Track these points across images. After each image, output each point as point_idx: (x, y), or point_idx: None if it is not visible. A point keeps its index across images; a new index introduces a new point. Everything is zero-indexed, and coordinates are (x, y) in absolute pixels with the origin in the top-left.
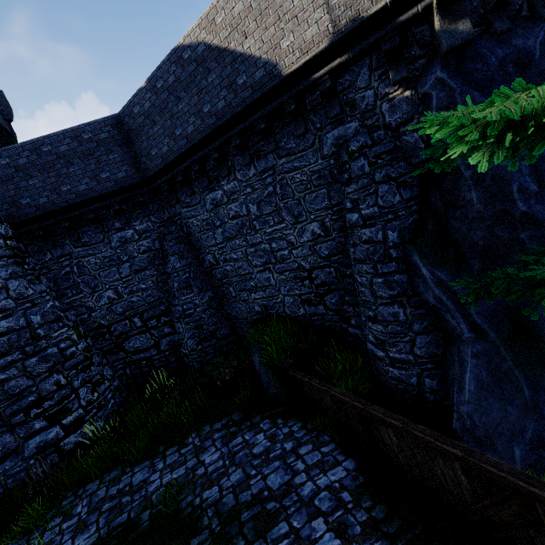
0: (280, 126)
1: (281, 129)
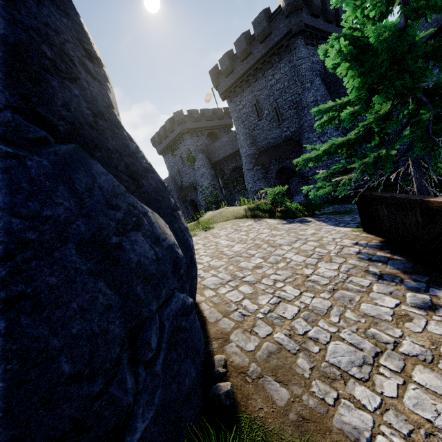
0: None
1: None
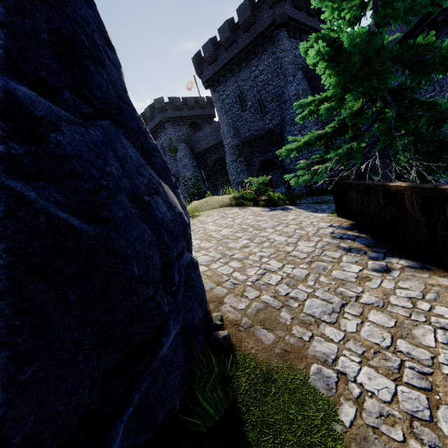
0: (441, 26)
1: (441, 28)
